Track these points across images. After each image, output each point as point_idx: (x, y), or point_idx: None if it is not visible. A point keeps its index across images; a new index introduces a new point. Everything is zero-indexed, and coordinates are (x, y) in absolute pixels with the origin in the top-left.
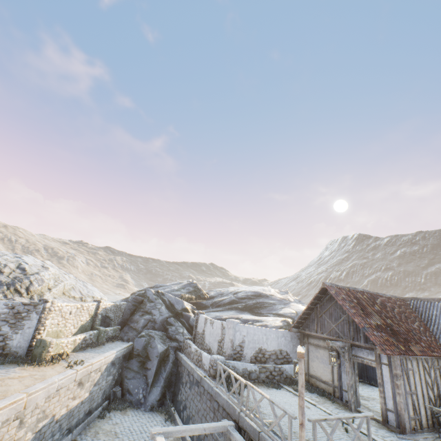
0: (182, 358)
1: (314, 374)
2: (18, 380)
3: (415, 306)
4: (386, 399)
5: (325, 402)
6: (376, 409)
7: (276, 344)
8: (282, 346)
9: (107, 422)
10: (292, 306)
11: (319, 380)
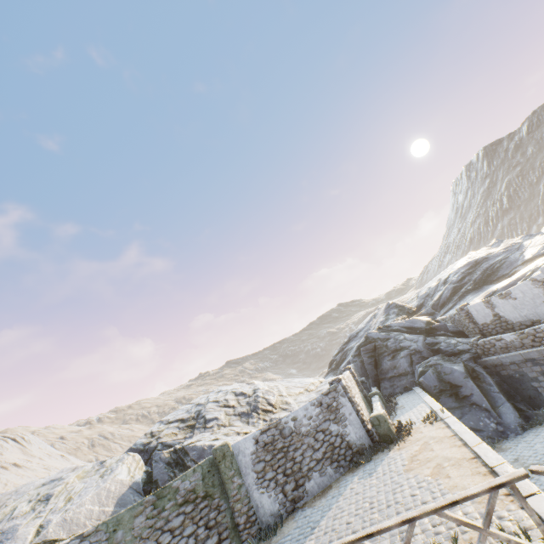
0: (500, 358)
1: None
2: (425, 452)
3: None
4: None
5: None
6: None
7: None
8: None
9: None
10: (531, 244)
11: None
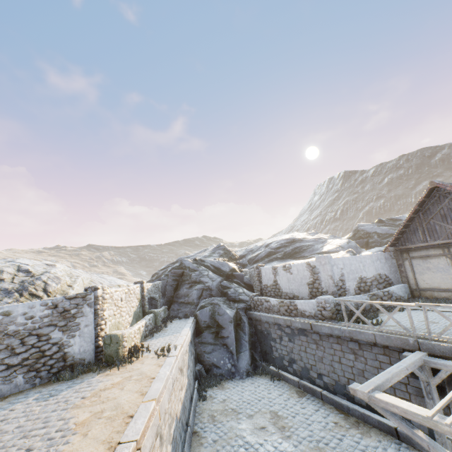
0: (261, 316)
1: (428, 287)
2: (116, 388)
3: None
4: None
5: None
6: None
7: (374, 270)
8: (380, 270)
9: (213, 401)
10: (331, 243)
11: (437, 290)
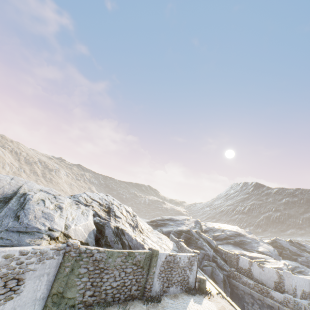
0: (239, 285)
1: None
2: None
3: None
4: None
5: None
6: None
7: (309, 288)
8: None
9: None
10: (263, 246)
11: None
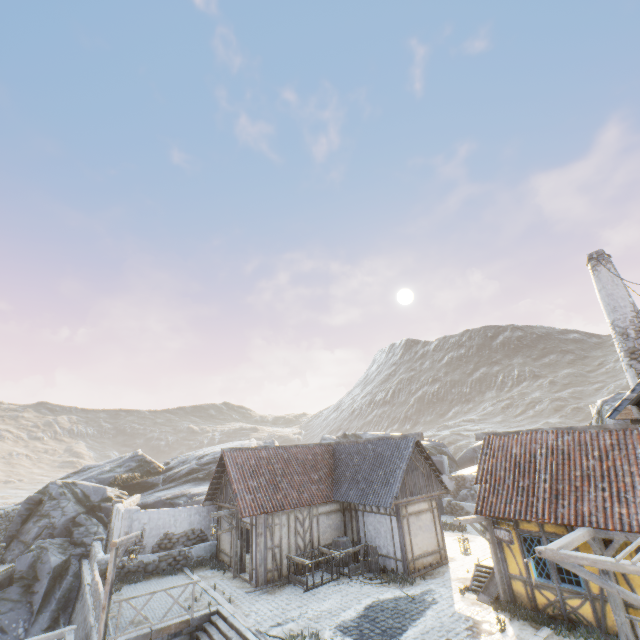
0: (82, 567)
1: (222, 548)
2: None
3: (335, 452)
4: (253, 558)
5: (217, 575)
6: None
7: (188, 524)
8: (196, 525)
9: None
10: None
11: (224, 553)
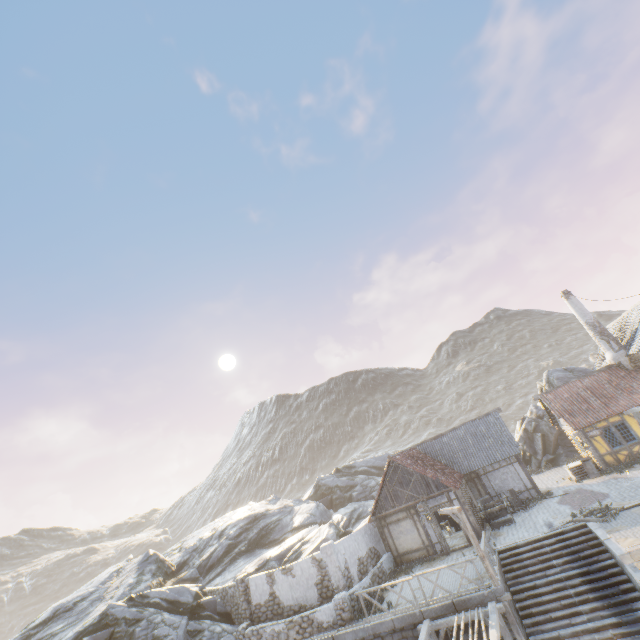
0: None
1: (405, 550)
2: None
3: (424, 450)
4: None
5: (431, 563)
6: (453, 544)
7: (365, 545)
8: (369, 544)
9: None
10: (300, 511)
11: (411, 551)
